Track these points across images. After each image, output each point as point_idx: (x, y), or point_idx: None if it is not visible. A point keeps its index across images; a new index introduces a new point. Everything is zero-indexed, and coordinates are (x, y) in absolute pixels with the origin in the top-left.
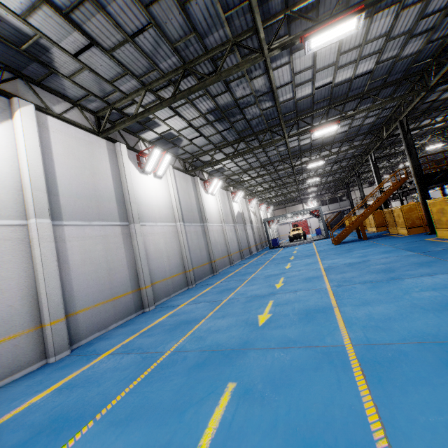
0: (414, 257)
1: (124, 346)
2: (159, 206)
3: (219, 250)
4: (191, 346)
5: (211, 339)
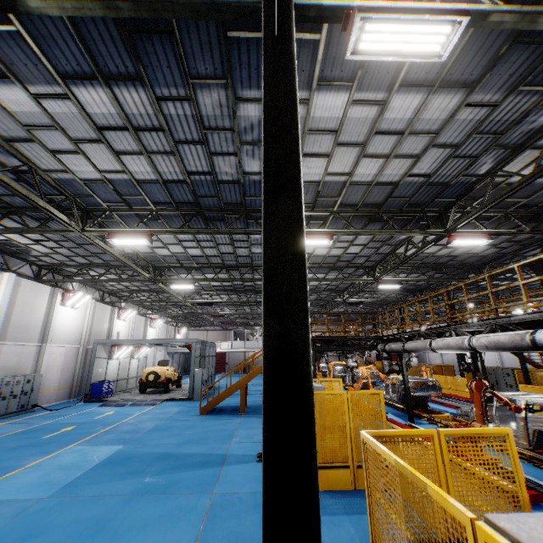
0: None
1: None
2: None
3: None
4: None
5: None
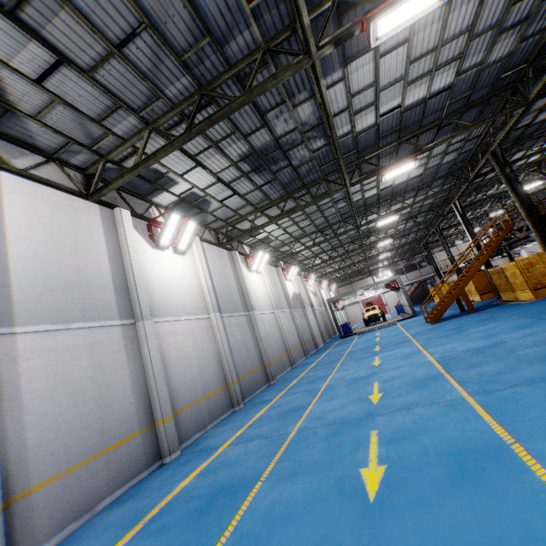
0: None
1: None
2: (183, 292)
3: (274, 347)
4: None
5: None
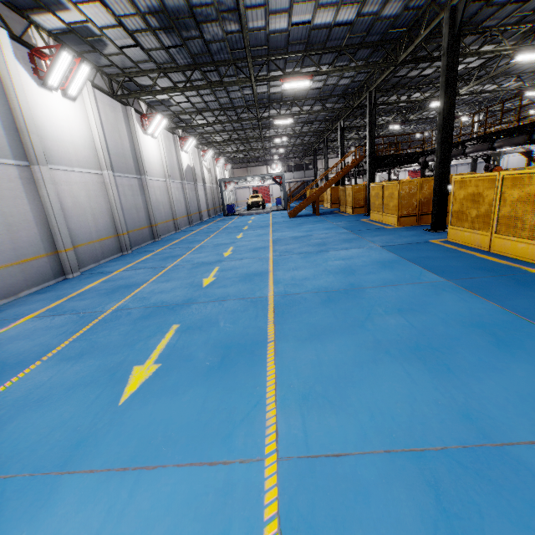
0: (345, 235)
1: (51, 310)
2: (76, 143)
3: (162, 212)
4: (134, 304)
5: (155, 299)
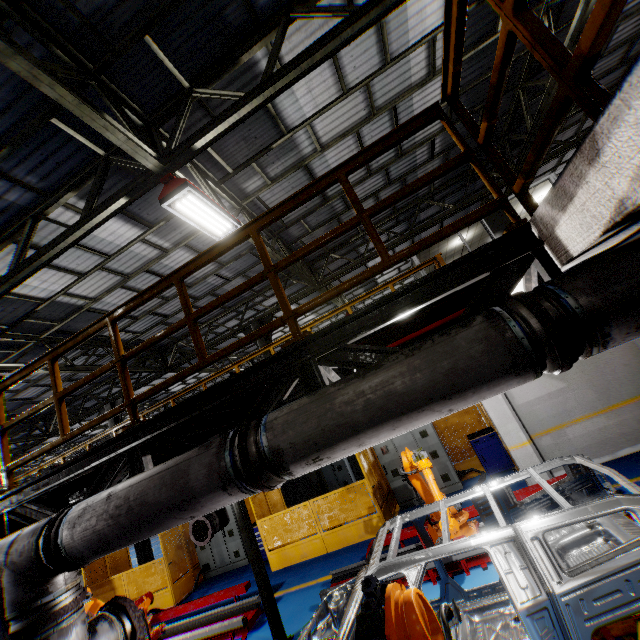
0: None
1: None
2: None
3: None
4: None
5: None
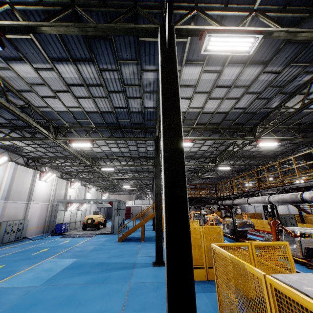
0: None
1: None
2: None
3: None
4: None
5: None
